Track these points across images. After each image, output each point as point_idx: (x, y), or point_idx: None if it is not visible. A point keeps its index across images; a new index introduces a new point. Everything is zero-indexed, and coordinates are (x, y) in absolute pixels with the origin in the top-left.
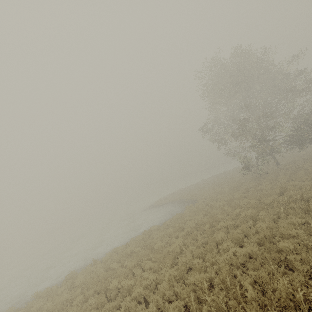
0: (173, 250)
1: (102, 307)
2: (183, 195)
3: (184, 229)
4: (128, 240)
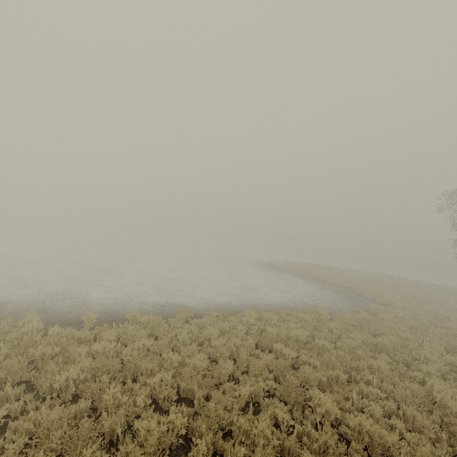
0: (440, 403)
1: (324, 454)
2: (336, 279)
3: (432, 362)
4: (262, 304)
